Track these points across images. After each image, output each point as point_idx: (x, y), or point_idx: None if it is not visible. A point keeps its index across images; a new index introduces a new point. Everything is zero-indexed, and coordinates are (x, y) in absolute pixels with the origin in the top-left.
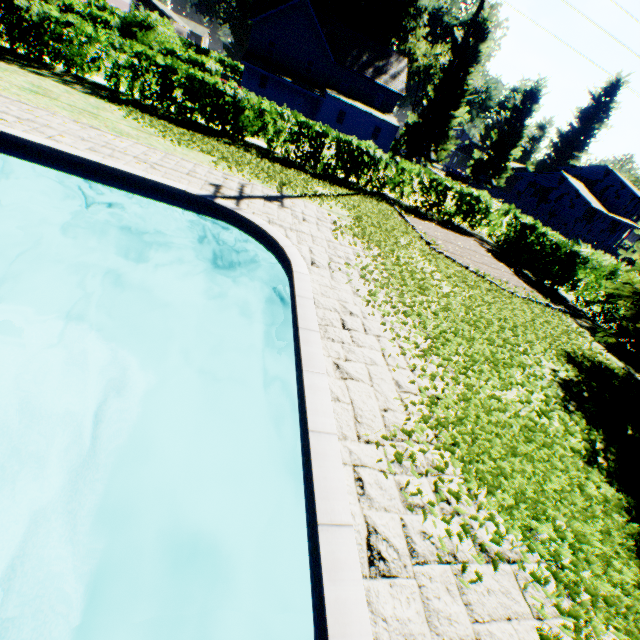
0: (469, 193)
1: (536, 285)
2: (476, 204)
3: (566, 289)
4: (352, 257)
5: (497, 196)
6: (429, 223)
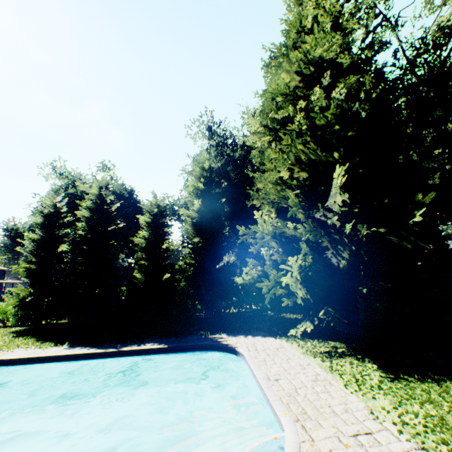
0: None
1: None
2: None
3: None
4: None
5: None
6: None
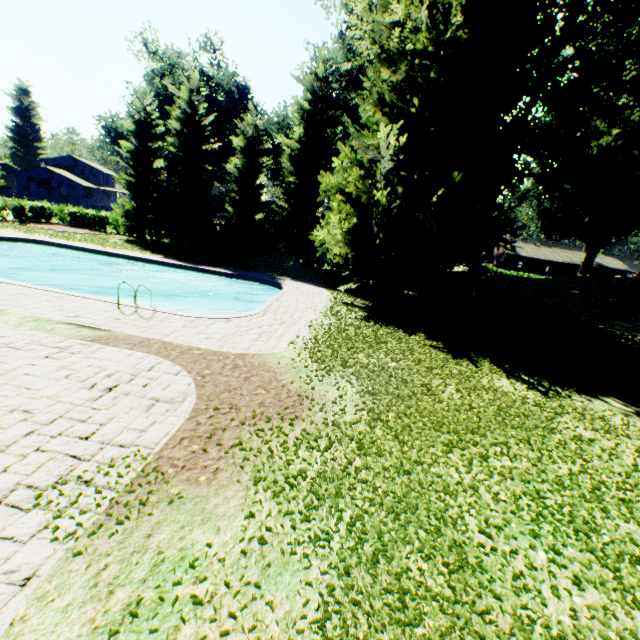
0: (37, 205)
1: (100, 231)
2: (44, 209)
3: (110, 229)
4: (48, 237)
5: (11, 195)
6: (33, 224)
